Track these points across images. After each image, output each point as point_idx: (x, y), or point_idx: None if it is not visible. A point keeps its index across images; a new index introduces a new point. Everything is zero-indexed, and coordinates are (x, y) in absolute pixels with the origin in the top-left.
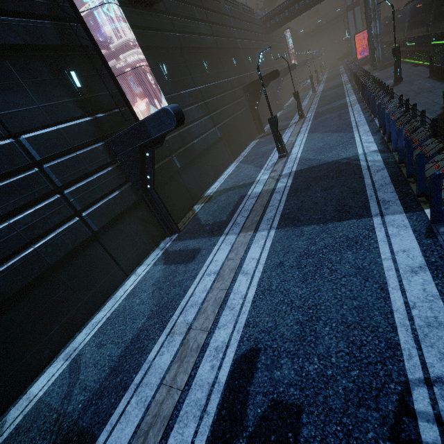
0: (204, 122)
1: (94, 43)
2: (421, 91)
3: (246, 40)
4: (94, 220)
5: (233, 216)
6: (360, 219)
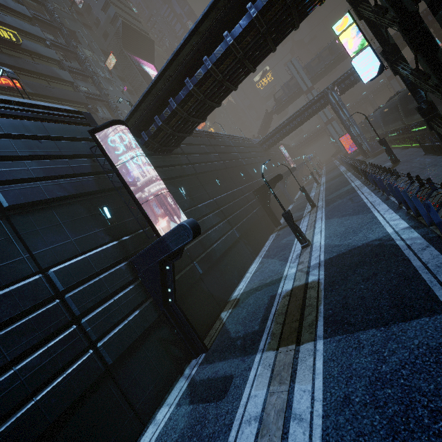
0: (222, 226)
1: (124, 184)
2: (424, 166)
3: (249, 158)
4: (110, 350)
5: (266, 324)
6: (433, 316)
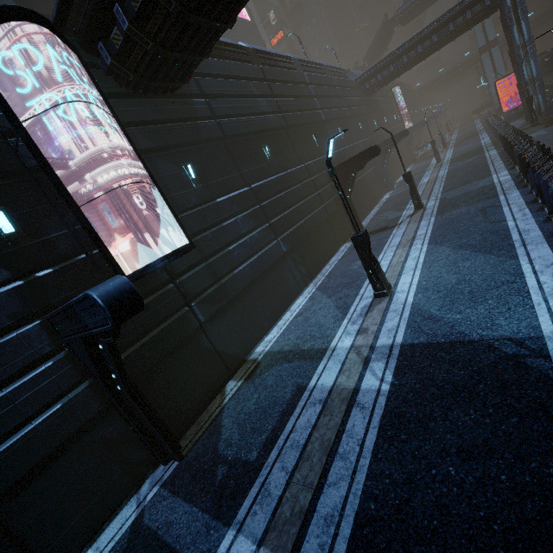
0: (257, 236)
1: (42, 163)
2: None
3: (334, 109)
4: None
5: (268, 456)
6: None
